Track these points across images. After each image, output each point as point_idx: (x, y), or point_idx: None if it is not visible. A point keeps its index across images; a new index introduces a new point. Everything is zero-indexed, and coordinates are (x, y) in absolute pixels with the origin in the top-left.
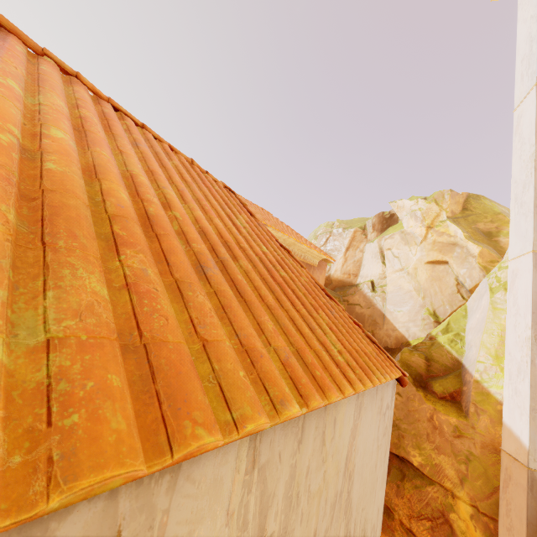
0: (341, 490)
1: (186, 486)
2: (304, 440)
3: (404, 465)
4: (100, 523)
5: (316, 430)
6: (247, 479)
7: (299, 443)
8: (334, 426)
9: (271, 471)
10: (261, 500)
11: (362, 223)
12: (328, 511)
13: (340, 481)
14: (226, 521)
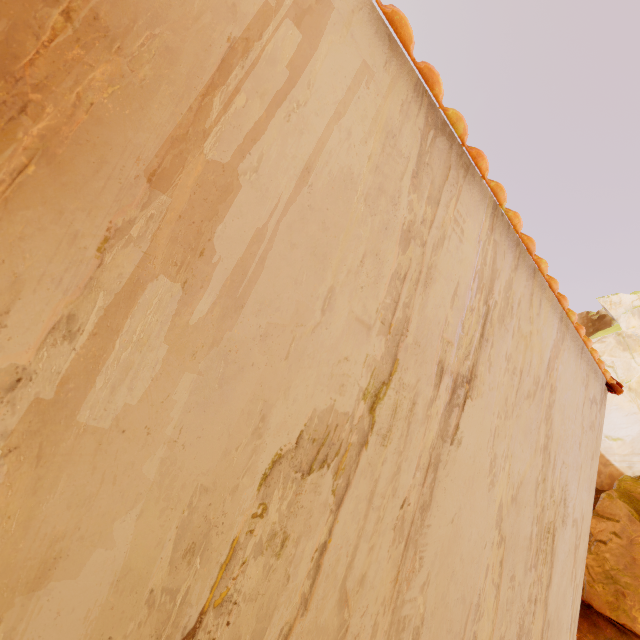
0: (543, 385)
1: (468, 187)
2: (518, 274)
3: (625, 638)
4: (447, 154)
5: (526, 281)
6: (488, 234)
7: (515, 269)
8: (539, 306)
9: (499, 254)
10: (493, 263)
11: None
12: (531, 378)
13: (542, 372)
14: (478, 240)
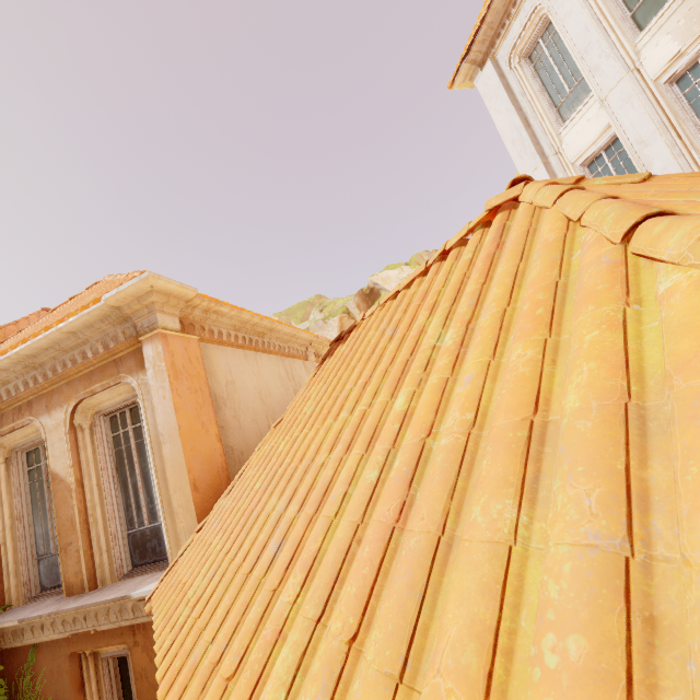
0: None
1: None
2: None
3: None
4: None
5: None
6: None
7: None
8: None
9: None
10: None
11: (341, 308)
12: None
13: None
14: None
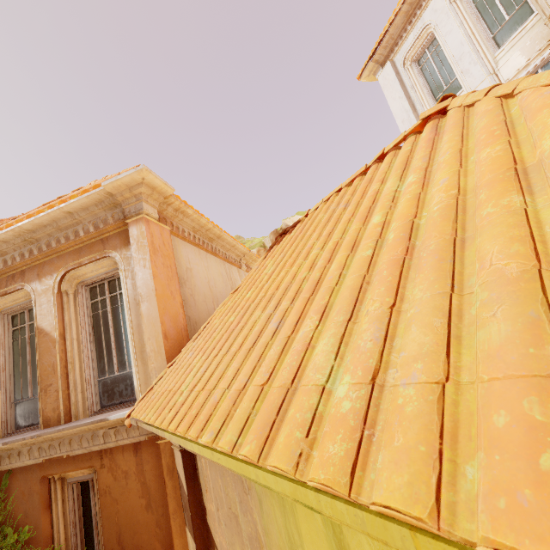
0: None
1: None
2: None
3: None
4: None
5: None
6: None
7: None
8: None
9: None
10: None
11: (259, 242)
12: None
13: None
14: None
